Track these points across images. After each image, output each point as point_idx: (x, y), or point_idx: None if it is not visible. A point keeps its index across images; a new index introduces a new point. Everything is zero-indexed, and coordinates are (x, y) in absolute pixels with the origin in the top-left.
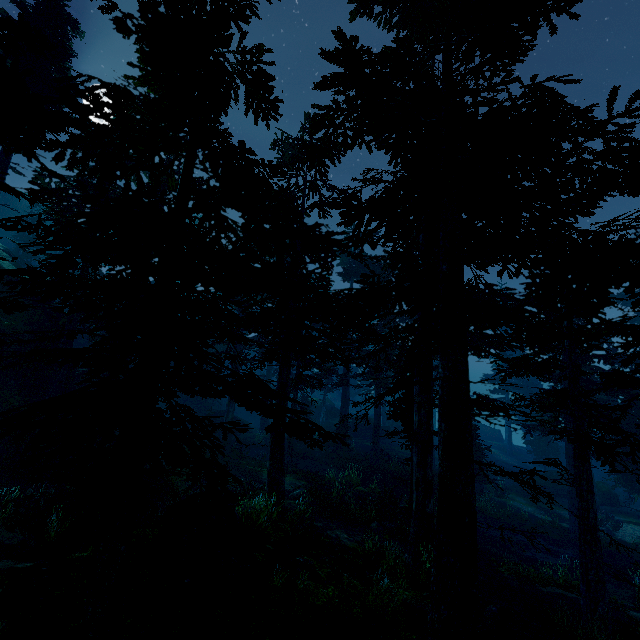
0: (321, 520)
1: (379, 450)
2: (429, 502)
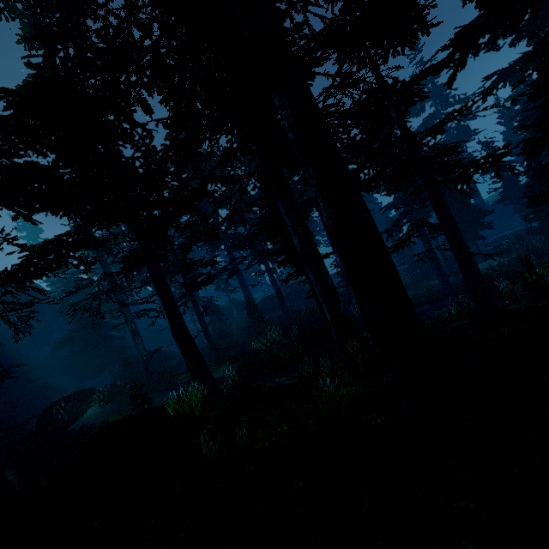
0: (259, 380)
1: (289, 310)
2: (339, 306)
